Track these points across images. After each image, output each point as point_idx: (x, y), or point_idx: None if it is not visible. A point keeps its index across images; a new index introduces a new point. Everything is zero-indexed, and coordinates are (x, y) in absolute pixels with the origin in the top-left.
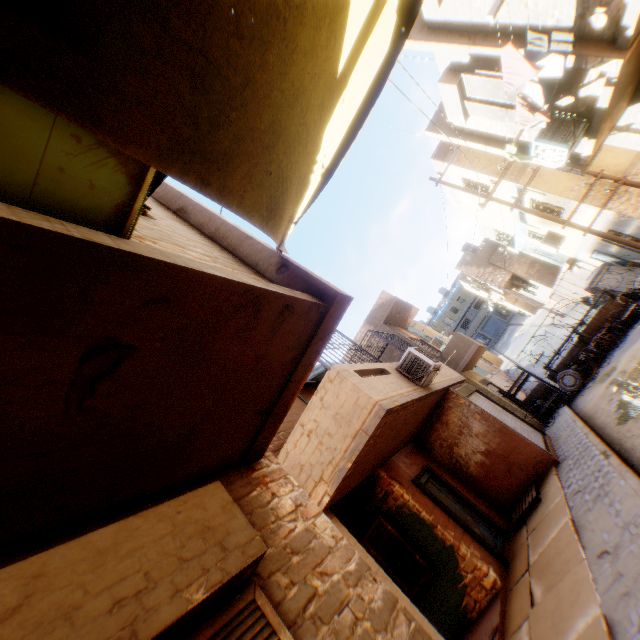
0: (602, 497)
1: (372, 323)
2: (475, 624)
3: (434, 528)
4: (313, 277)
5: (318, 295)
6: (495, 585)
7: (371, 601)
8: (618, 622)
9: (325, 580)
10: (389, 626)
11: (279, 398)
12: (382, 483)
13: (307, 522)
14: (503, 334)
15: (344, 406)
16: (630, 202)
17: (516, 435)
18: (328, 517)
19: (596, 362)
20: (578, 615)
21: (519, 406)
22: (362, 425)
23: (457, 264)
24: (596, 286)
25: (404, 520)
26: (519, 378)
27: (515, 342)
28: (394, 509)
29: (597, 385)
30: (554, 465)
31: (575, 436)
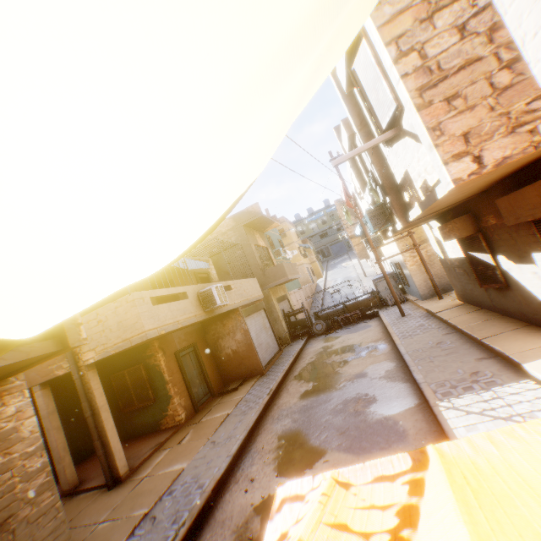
0: (244, 414)
1: (236, 221)
2: (159, 433)
3: (167, 384)
4: (64, 327)
5: (62, 339)
6: (180, 421)
7: (31, 467)
8: (182, 476)
9: (7, 457)
10: (32, 479)
11: (22, 369)
12: (153, 349)
13: (19, 422)
14: (340, 257)
15: (127, 321)
16: (414, 259)
17: (255, 352)
18: (90, 369)
19: (338, 327)
20: (180, 462)
21: (287, 325)
22: (131, 337)
23: (337, 199)
24: (377, 284)
25: (154, 373)
26: (298, 310)
27: (338, 269)
28: (152, 365)
29: (323, 342)
30: (262, 375)
31: (282, 367)
